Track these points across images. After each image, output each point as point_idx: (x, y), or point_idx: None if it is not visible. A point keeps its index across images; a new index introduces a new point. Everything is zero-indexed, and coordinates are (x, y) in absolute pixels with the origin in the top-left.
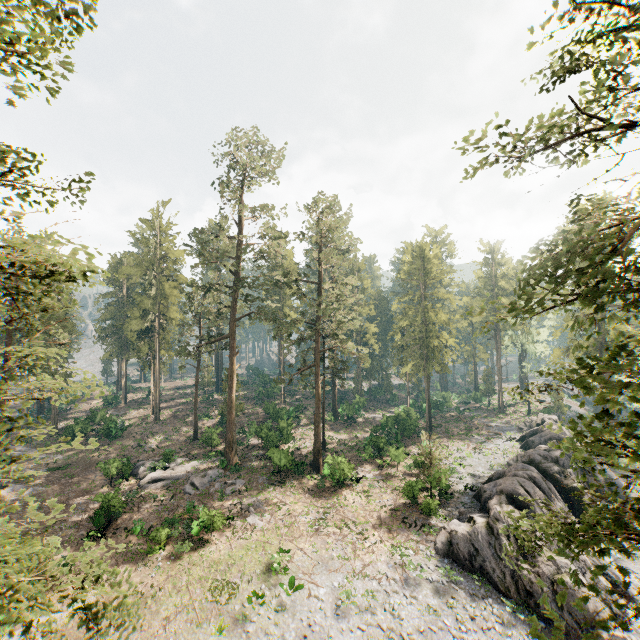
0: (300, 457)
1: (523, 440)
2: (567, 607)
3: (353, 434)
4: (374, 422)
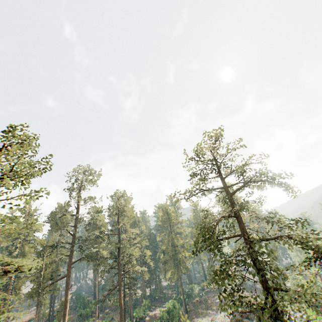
0: None
1: None
2: None
3: None
4: (155, 317)
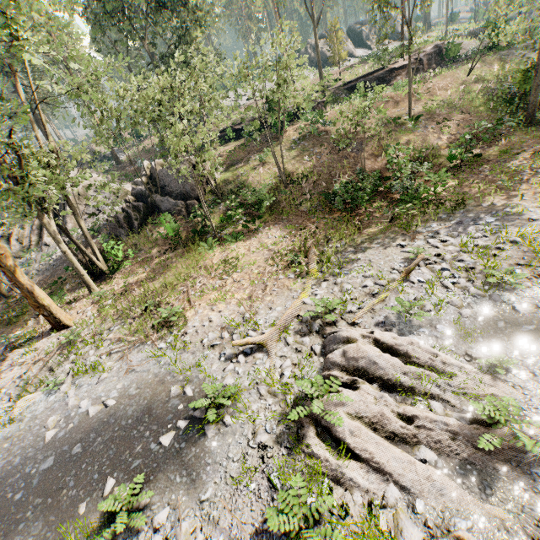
0: None
1: None
2: (321, 59)
3: None
4: None
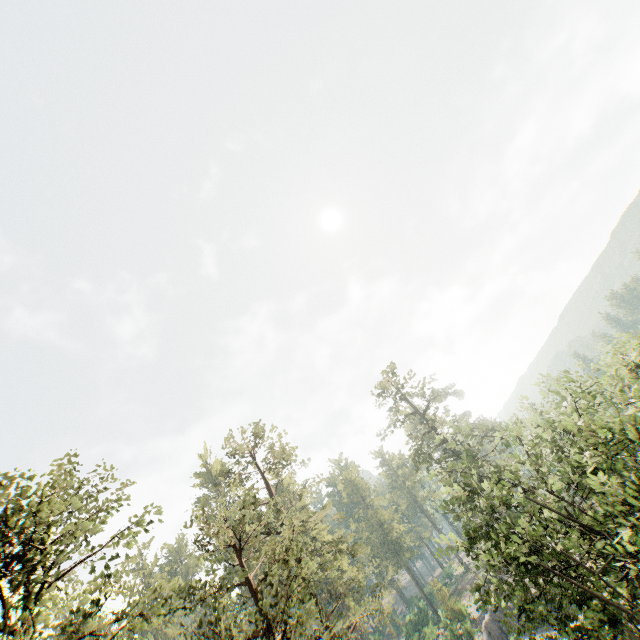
0: None
1: None
2: None
3: None
4: None
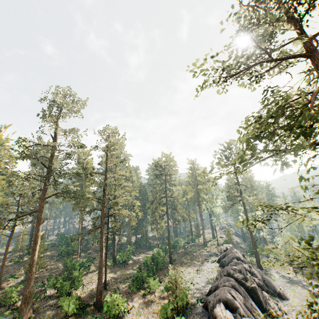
0: (86, 299)
1: (219, 261)
2: None
3: (126, 273)
4: (139, 262)
